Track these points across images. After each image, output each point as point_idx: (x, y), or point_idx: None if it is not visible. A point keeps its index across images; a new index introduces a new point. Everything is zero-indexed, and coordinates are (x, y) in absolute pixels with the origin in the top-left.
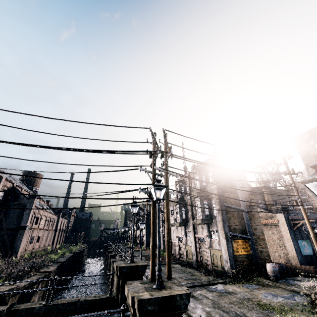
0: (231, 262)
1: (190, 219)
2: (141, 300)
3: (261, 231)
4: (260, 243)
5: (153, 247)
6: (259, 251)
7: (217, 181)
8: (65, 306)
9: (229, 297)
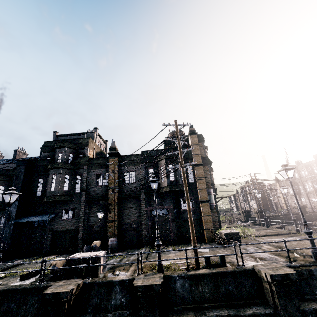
0: None
1: (303, 191)
2: None
3: None
4: None
5: None
6: None
7: None
8: (286, 215)
9: None
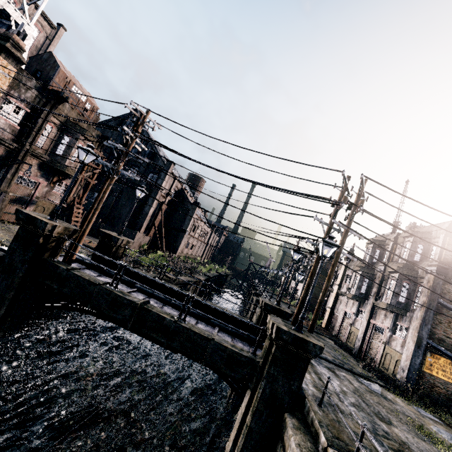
0: (409, 374)
1: (371, 297)
2: (279, 328)
3: None
4: None
5: (303, 298)
6: None
7: (444, 262)
8: (215, 309)
9: (381, 400)
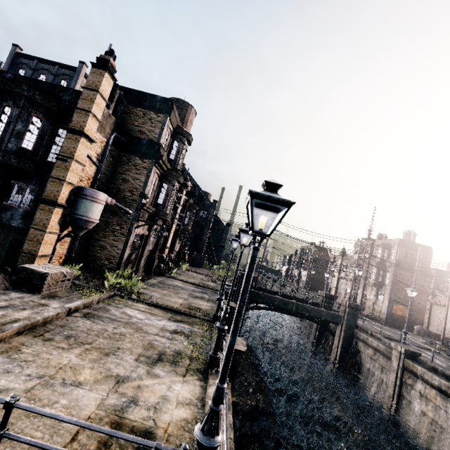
0: (387, 315)
1: (362, 279)
2: (349, 302)
3: (424, 306)
4: (418, 313)
5: (351, 290)
6: (414, 318)
7: (398, 260)
8: (301, 299)
9: (378, 326)
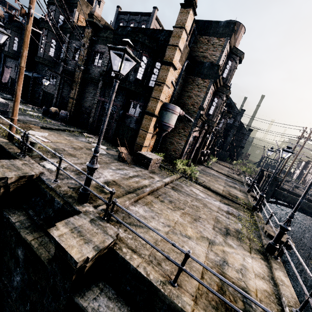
0: None
1: None
2: None
3: None
4: None
5: None
6: None
7: None
8: None
9: None
